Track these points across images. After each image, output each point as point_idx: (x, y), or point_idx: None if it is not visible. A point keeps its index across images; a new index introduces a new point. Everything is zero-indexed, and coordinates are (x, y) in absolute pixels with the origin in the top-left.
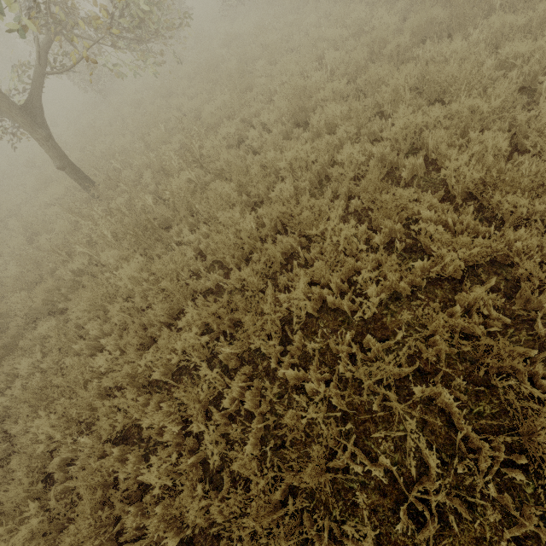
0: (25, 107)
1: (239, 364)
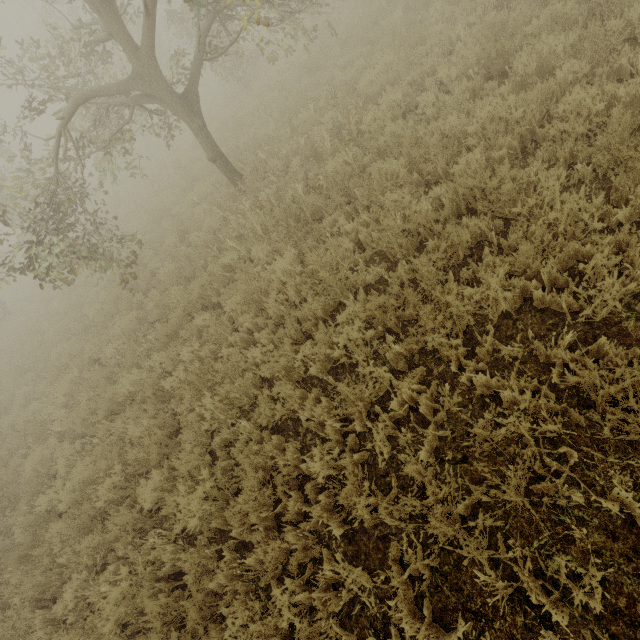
0: (184, 95)
1: (407, 367)
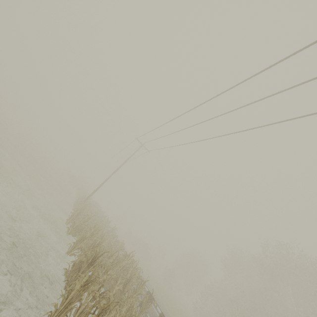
0: None
1: None
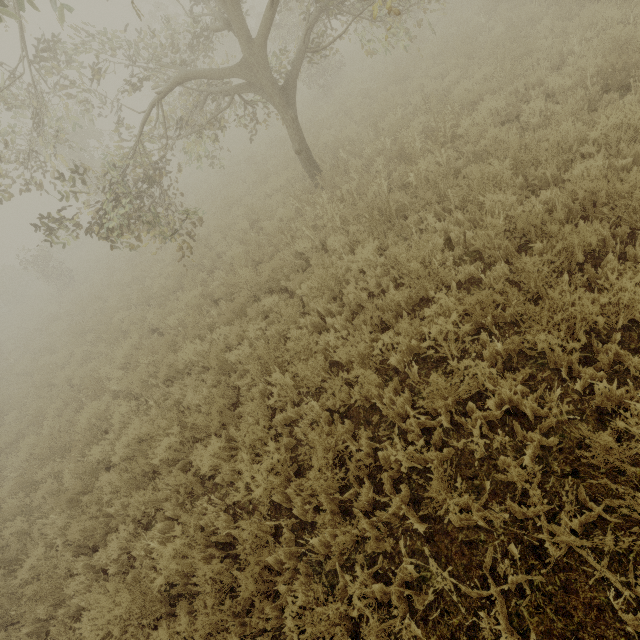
0: (283, 87)
1: (502, 369)
